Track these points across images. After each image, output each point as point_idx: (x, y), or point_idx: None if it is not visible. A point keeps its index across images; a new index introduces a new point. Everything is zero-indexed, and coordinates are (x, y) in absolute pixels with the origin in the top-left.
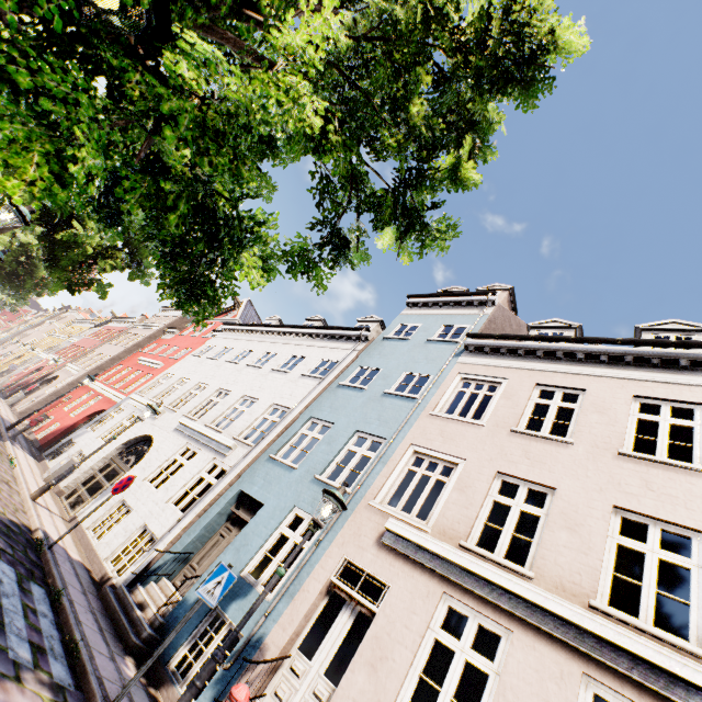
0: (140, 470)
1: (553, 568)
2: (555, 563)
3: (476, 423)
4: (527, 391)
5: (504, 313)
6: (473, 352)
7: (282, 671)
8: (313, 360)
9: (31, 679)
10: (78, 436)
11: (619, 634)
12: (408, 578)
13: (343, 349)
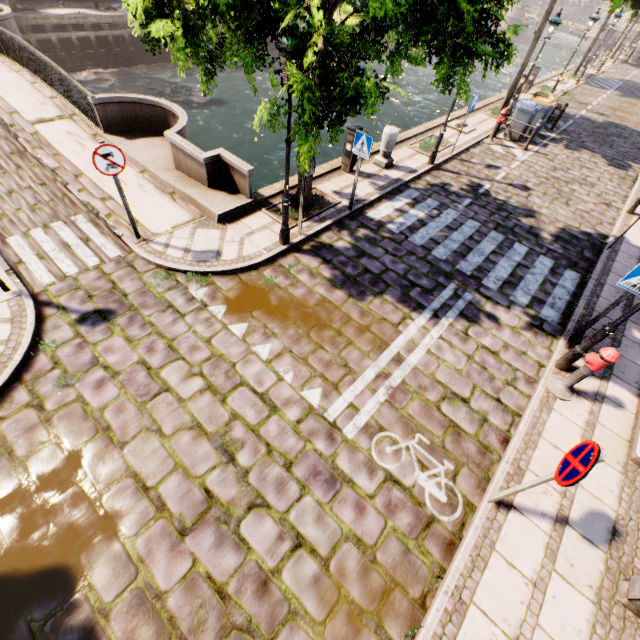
0: None
1: None
2: None
3: None
4: None
5: None
6: None
7: None
8: None
9: (518, 310)
10: None
11: None
12: None
13: None
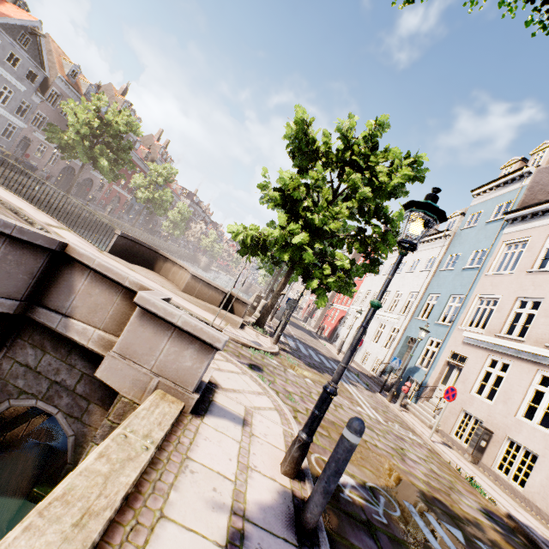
0: (367, 337)
1: (534, 335)
2: (535, 333)
3: (508, 273)
4: (540, 242)
5: (548, 170)
6: (512, 223)
7: (436, 390)
8: (424, 260)
9: (358, 383)
10: (339, 330)
11: (547, 353)
12: (474, 352)
13: (438, 247)
